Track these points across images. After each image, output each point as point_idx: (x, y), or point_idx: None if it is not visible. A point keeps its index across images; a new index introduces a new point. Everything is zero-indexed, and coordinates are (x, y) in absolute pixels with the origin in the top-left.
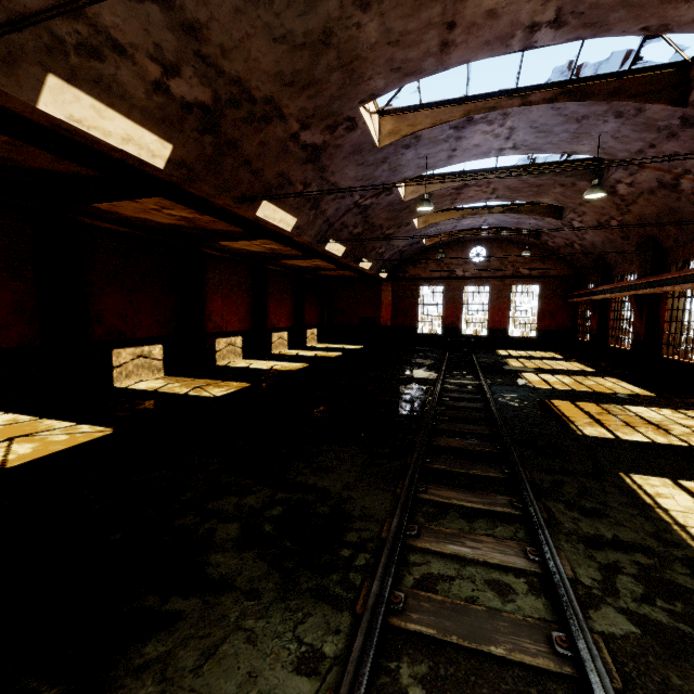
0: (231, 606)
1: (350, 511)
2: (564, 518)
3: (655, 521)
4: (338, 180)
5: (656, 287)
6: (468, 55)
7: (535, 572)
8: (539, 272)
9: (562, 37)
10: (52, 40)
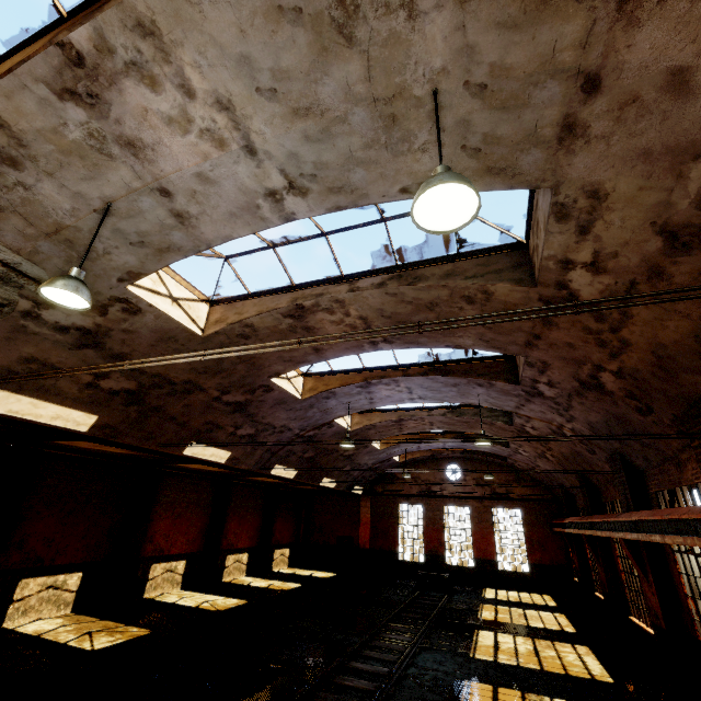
0: None
1: None
2: None
3: None
4: (272, 421)
5: (593, 530)
6: (339, 353)
7: None
8: (517, 494)
9: (397, 347)
10: (10, 374)
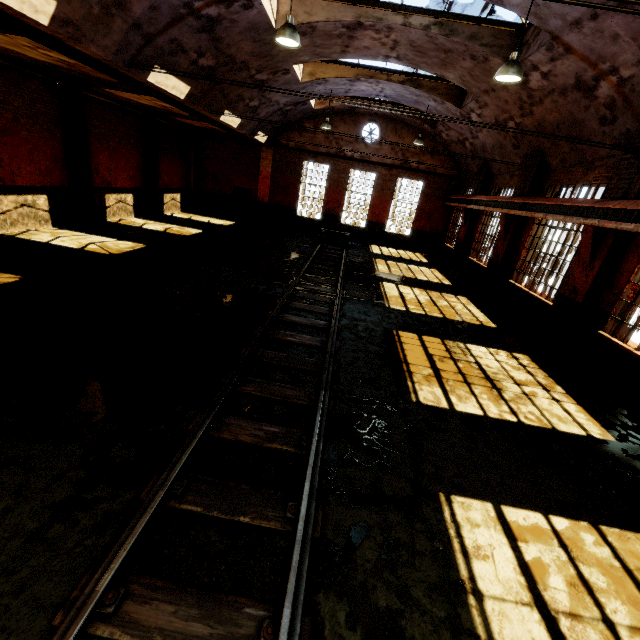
0: None
1: None
2: None
3: (464, 639)
4: None
5: (529, 211)
6: None
7: None
8: (427, 167)
9: None
10: None
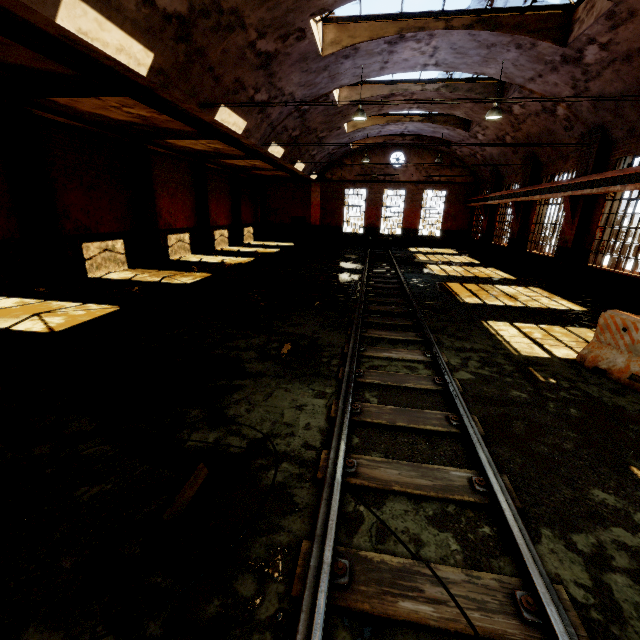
0: (270, 381)
1: (321, 343)
2: (446, 341)
3: (494, 340)
4: (284, 85)
5: (530, 196)
6: None
7: (428, 361)
8: (447, 179)
9: None
10: None
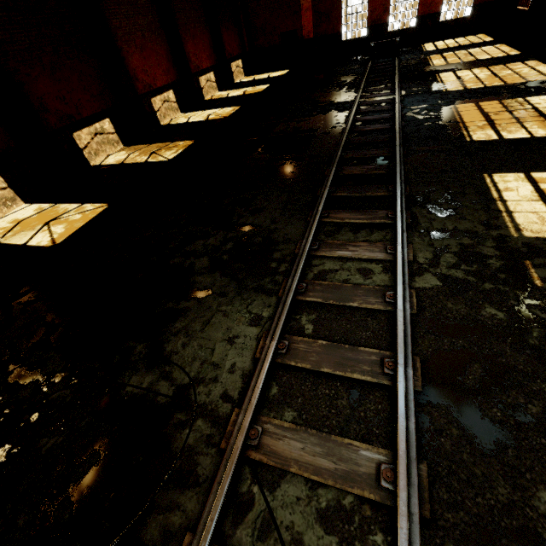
0: (212, 302)
1: (276, 238)
2: (423, 220)
3: (491, 211)
4: None
5: None
6: None
7: (389, 260)
8: None
9: None
10: None
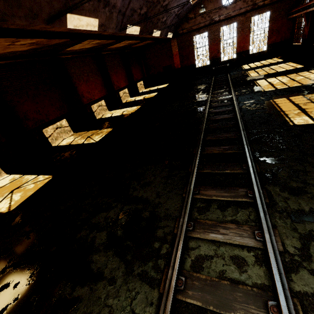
0: (102, 290)
1: (159, 213)
2: (279, 199)
3: None
4: None
5: None
6: None
7: (259, 248)
8: (270, 0)
9: None
10: None
